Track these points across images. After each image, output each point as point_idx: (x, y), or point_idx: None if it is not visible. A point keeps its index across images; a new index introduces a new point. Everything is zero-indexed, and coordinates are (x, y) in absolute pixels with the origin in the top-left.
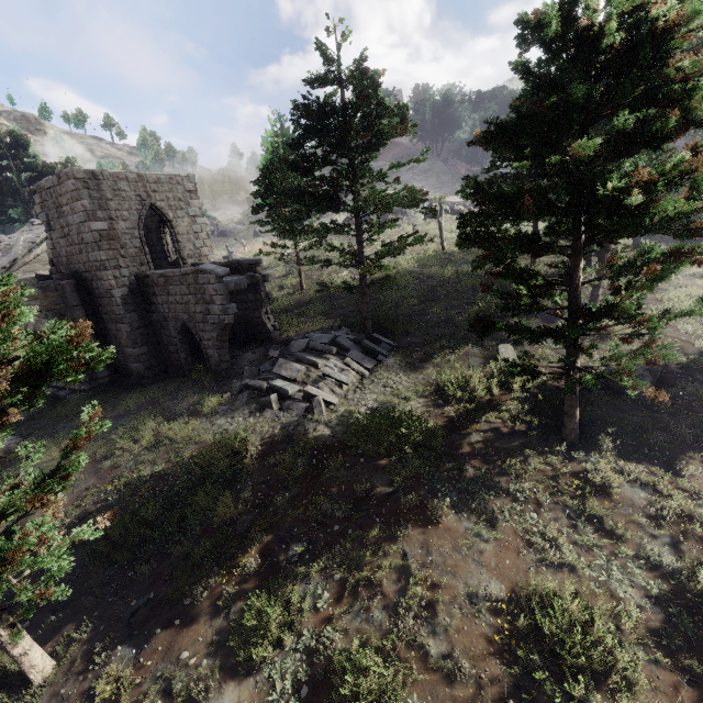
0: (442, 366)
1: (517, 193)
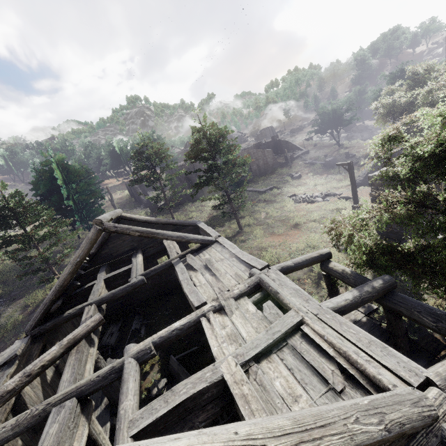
0: (28, 296)
1: (3, 242)
